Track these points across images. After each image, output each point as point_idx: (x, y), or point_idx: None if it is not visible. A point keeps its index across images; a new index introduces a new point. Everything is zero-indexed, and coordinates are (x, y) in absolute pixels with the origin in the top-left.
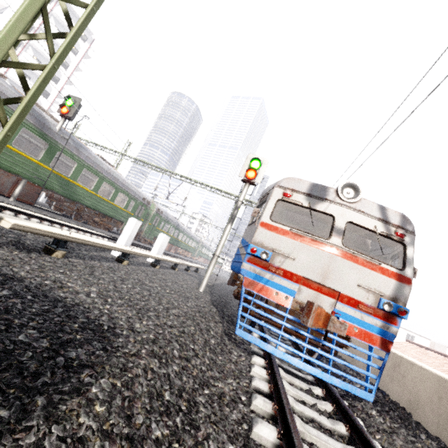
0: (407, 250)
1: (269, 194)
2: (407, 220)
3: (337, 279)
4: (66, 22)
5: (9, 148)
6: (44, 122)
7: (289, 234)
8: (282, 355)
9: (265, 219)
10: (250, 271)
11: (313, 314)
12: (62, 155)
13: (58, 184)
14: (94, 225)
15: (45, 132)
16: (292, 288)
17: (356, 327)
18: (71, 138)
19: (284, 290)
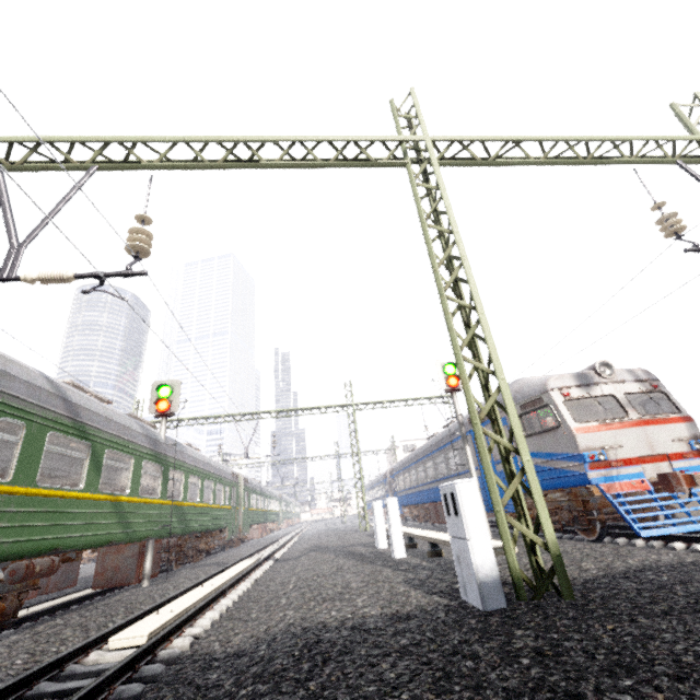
0: (667, 395)
1: (544, 400)
2: (647, 372)
3: (658, 444)
4: (471, 352)
5: (137, 502)
6: (154, 437)
7: (602, 428)
8: (685, 528)
9: (573, 424)
10: (598, 477)
11: (682, 480)
12: (103, 474)
13: (175, 519)
14: (197, 557)
15: (158, 451)
16: (638, 470)
17: (695, 474)
18: (171, 440)
19: (634, 476)
